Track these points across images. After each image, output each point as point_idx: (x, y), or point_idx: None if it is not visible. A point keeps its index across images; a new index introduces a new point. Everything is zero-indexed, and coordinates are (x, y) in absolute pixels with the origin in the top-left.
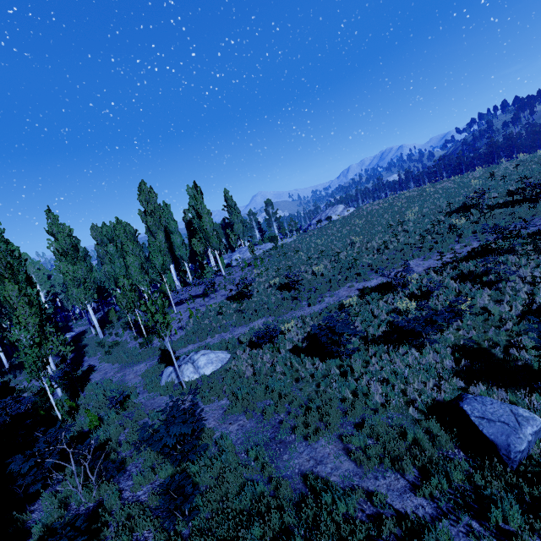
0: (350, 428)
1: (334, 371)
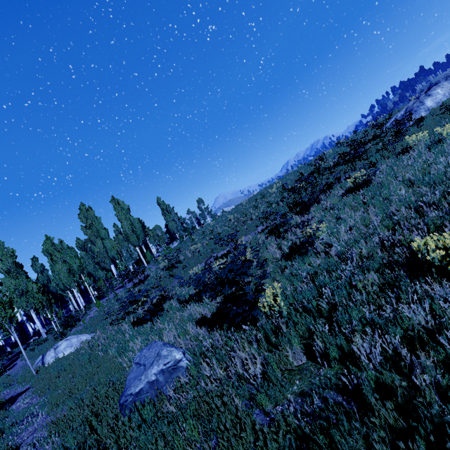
0: None
1: (136, 337)
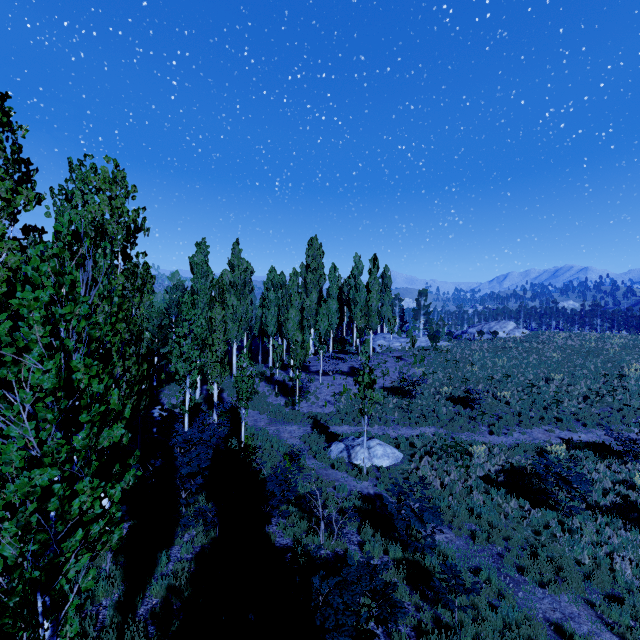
0: (597, 598)
1: (553, 524)
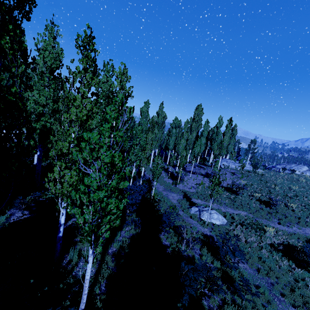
0: None
1: (307, 279)
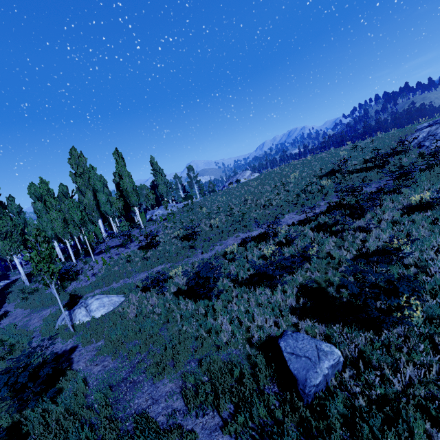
0: (194, 366)
1: (201, 311)
